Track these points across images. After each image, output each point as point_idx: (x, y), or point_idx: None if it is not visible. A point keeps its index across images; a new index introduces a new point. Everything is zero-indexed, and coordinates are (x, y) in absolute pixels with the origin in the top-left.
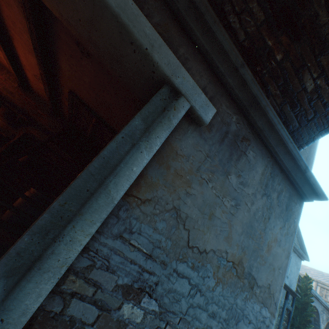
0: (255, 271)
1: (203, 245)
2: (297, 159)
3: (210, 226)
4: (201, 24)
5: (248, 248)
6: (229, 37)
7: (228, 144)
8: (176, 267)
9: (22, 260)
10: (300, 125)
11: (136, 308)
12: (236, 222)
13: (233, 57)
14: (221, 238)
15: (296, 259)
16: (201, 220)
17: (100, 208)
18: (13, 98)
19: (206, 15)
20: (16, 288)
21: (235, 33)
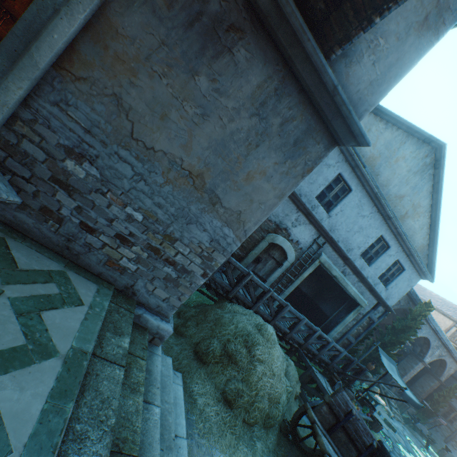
0: (221, 192)
1: (151, 143)
2: (321, 72)
3: (162, 128)
4: None
5: (215, 166)
6: None
7: (201, 33)
8: (118, 151)
9: None
10: (330, 9)
11: (79, 167)
12: (200, 135)
13: None
14: (177, 144)
15: (413, 275)
16: (149, 118)
17: (26, 68)
18: None
19: None
20: None
21: None
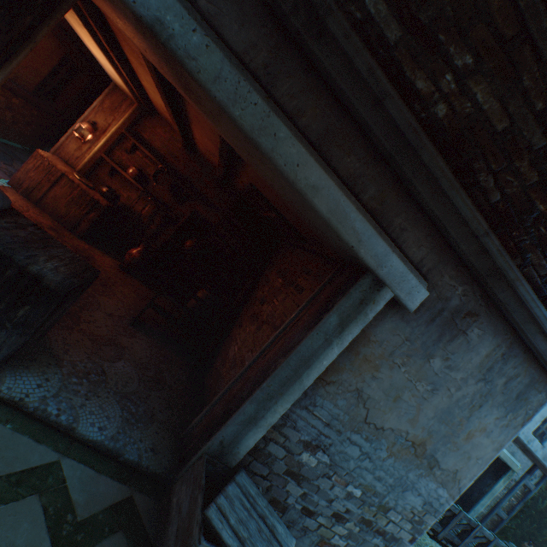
0: (440, 455)
1: (381, 423)
2: None
3: (393, 408)
4: (432, 186)
5: (437, 432)
6: (472, 203)
7: (440, 324)
8: (350, 436)
9: (246, 417)
10: None
11: (312, 457)
12: (427, 407)
13: (473, 225)
14: (404, 419)
15: None
16: (383, 401)
17: (294, 392)
18: (178, 164)
19: (441, 180)
20: (243, 432)
21: (484, 192)
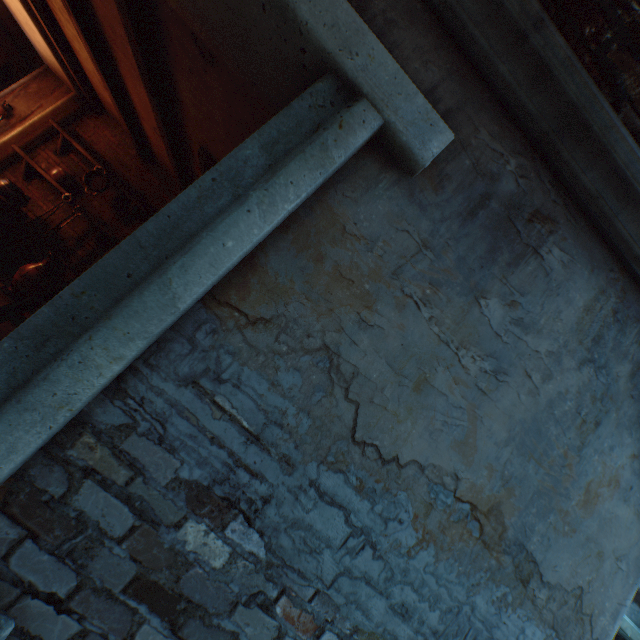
0: (538, 544)
1: (392, 446)
2: None
3: (416, 408)
4: None
5: (523, 482)
6: None
7: (487, 225)
8: (317, 478)
9: None
10: None
11: (216, 537)
12: (491, 413)
13: (514, 6)
14: (445, 442)
15: None
16: (392, 389)
17: (146, 312)
18: (128, 174)
19: None
20: None
21: None
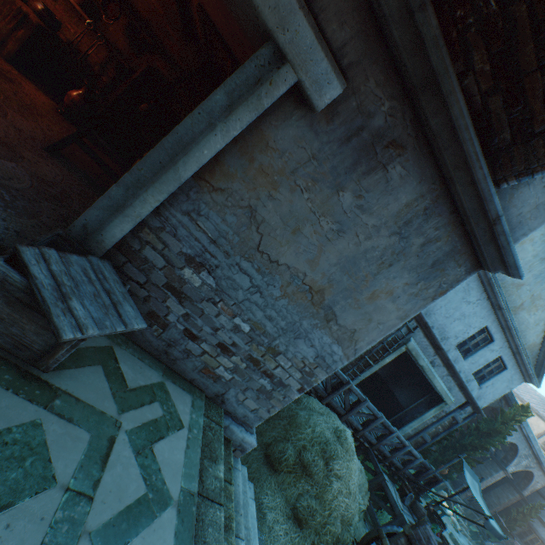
0: (339, 309)
1: (276, 256)
2: (486, 200)
3: (291, 242)
4: None
5: (339, 283)
6: None
7: (357, 148)
8: (240, 262)
9: (113, 203)
10: (515, 141)
11: (196, 276)
12: (331, 250)
13: None
14: (303, 259)
15: (515, 376)
16: (281, 231)
17: (169, 182)
18: None
19: None
20: (110, 220)
21: None
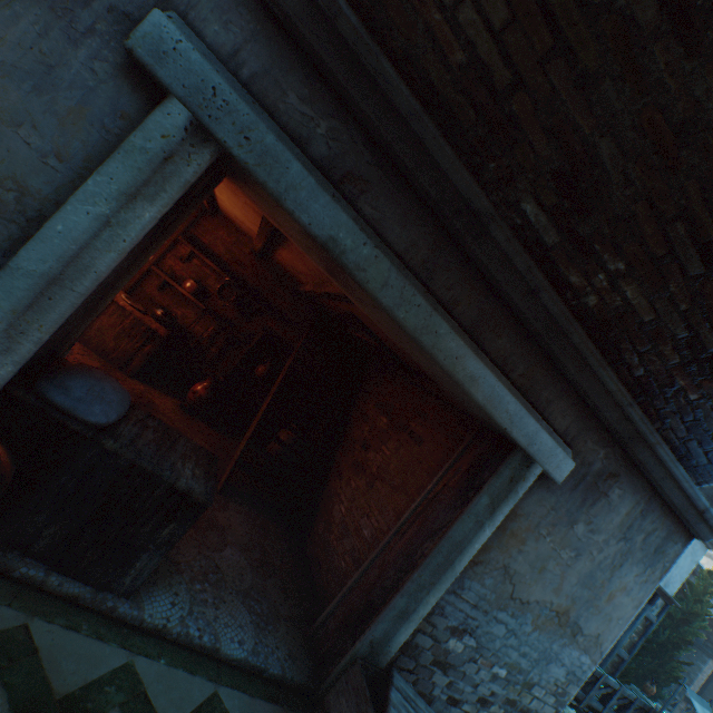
0: (582, 620)
1: (526, 596)
2: (693, 498)
3: (538, 579)
4: (579, 362)
5: (580, 598)
6: (617, 378)
7: (583, 489)
8: (496, 615)
9: (396, 612)
10: (711, 462)
11: (459, 642)
12: (571, 573)
13: (618, 397)
14: (549, 590)
15: (696, 546)
16: (529, 574)
17: (446, 579)
18: (245, 272)
19: (589, 359)
20: (394, 628)
21: (628, 367)
